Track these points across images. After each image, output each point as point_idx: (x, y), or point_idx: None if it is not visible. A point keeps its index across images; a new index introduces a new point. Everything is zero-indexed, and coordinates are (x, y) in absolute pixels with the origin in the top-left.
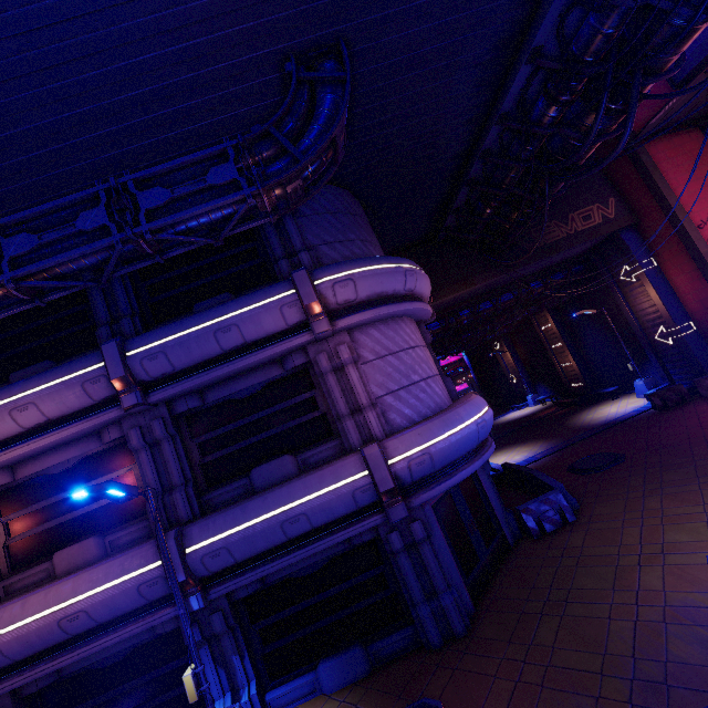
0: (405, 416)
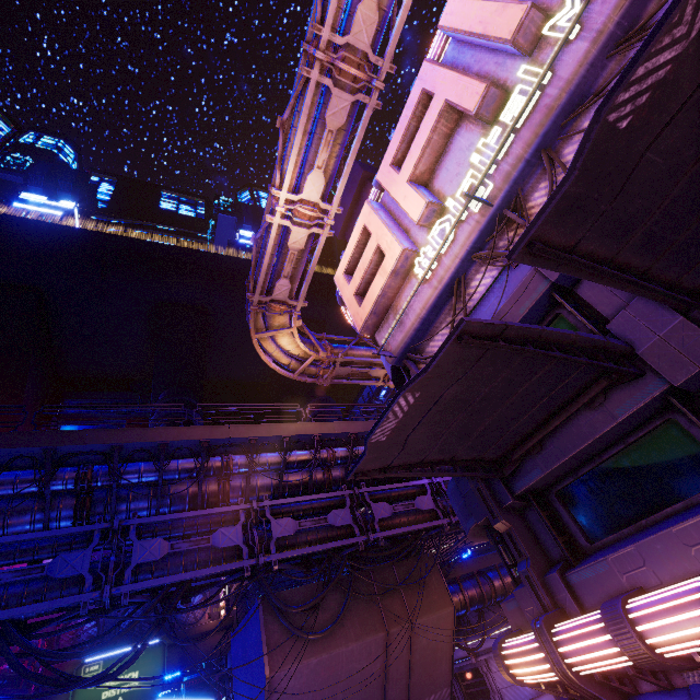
0: (511, 699)
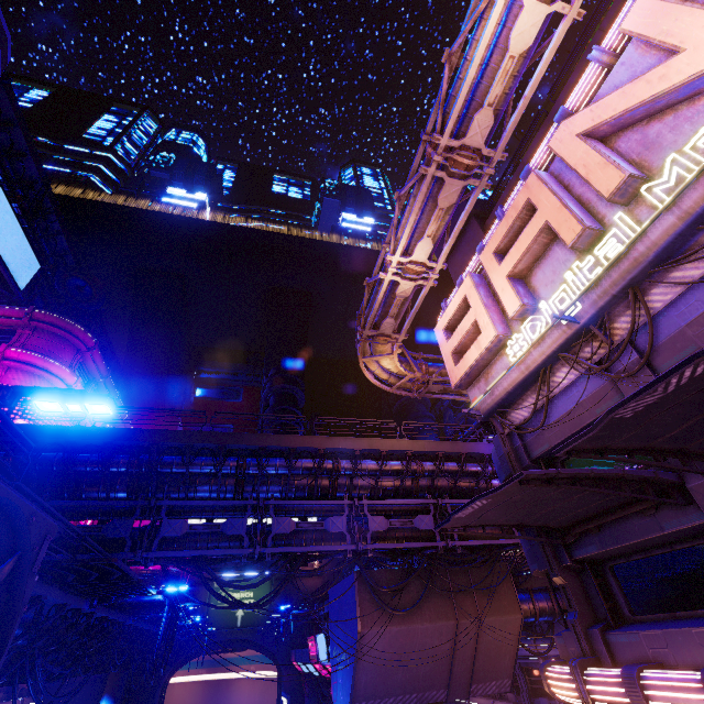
0: None
